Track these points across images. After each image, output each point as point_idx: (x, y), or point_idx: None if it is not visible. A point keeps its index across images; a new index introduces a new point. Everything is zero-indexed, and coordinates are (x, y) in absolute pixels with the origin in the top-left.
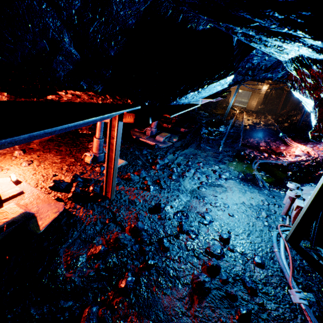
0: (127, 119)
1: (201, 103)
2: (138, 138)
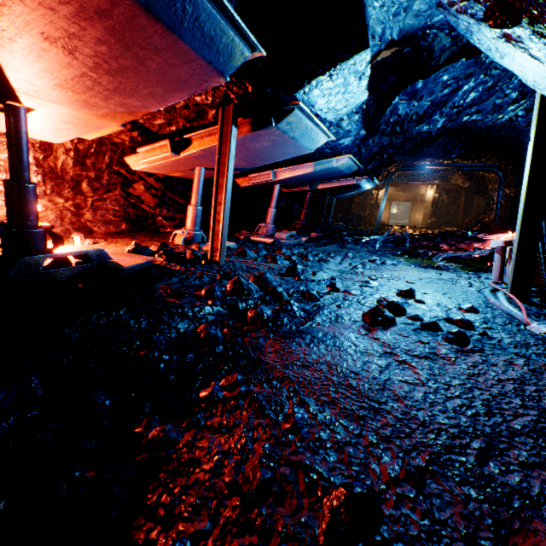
0: (242, 130)
1: (336, 165)
2: (247, 238)
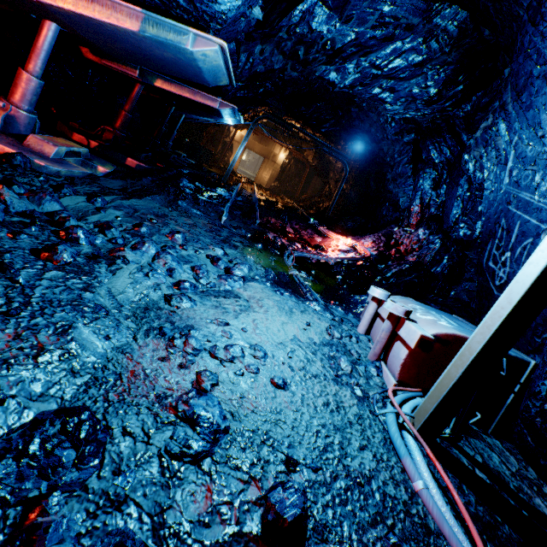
0: None
1: (193, 49)
2: None
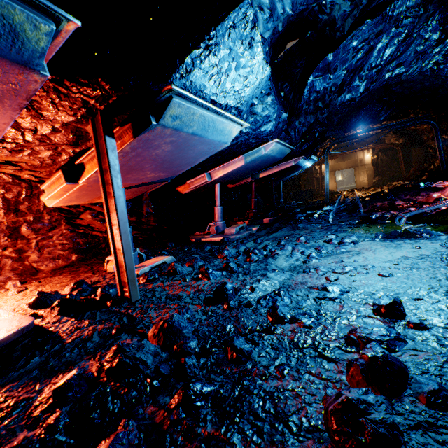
0: (125, 139)
1: (266, 152)
2: (198, 240)
